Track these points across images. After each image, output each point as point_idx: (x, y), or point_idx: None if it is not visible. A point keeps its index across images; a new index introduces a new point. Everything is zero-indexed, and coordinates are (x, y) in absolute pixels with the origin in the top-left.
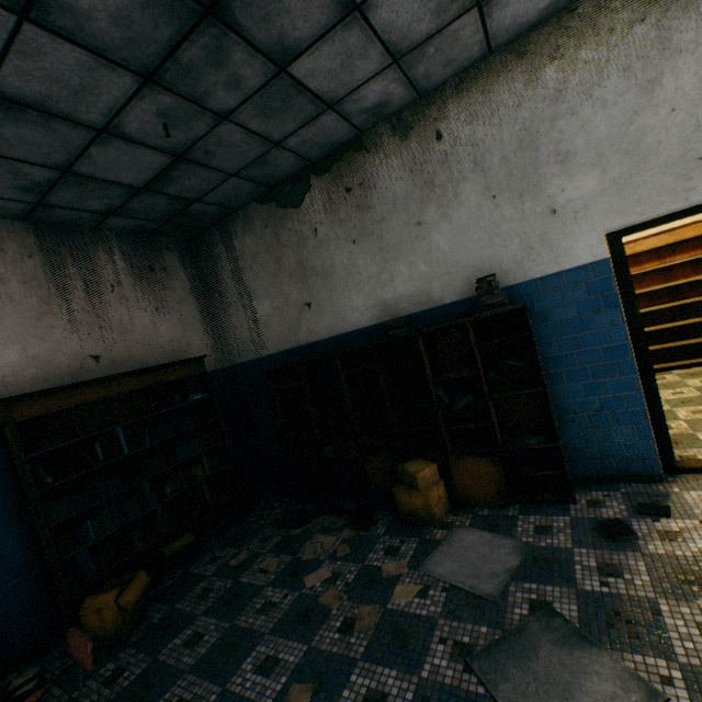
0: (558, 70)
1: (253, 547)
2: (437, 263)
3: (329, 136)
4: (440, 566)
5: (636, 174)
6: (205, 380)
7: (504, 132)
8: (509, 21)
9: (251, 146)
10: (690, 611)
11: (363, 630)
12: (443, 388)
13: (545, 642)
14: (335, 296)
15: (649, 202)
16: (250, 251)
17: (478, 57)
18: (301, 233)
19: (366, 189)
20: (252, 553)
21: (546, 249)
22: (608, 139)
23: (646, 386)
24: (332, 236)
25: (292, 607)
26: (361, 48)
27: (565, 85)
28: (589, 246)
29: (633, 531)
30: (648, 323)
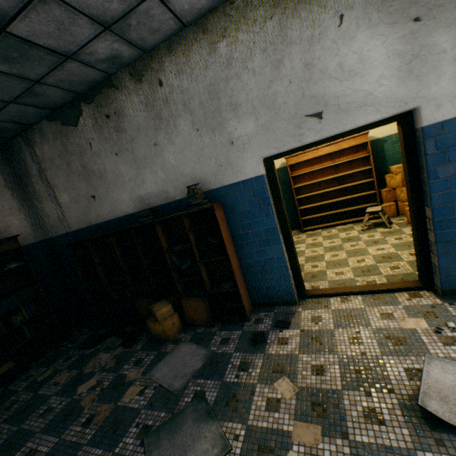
0: (227, 45)
1: (58, 366)
2: (169, 172)
3: (83, 76)
4: (159, 371)
5: (274, 122)
6: (21, 252)
7: (199, 85)
8: (188, 6)
9: (13, 83)
10: (268, 390)
11: (96, 422)
12: (177, 255)
13: (190, 419)
14: (110, 192)
15: (282, 141)
16: (48, 156)
17: (177, 28)
18: (81, 145)
19: (120, 117)
20: (55, 370)
21: (230, 167)
22: (258, 98)
23: (289, 250)
24: (102, 149)
25: (62, 410)
26: (69, 18)
27: (232, 56)
28: (253, 166)
29: (265, 340)
30: (327, 198)
